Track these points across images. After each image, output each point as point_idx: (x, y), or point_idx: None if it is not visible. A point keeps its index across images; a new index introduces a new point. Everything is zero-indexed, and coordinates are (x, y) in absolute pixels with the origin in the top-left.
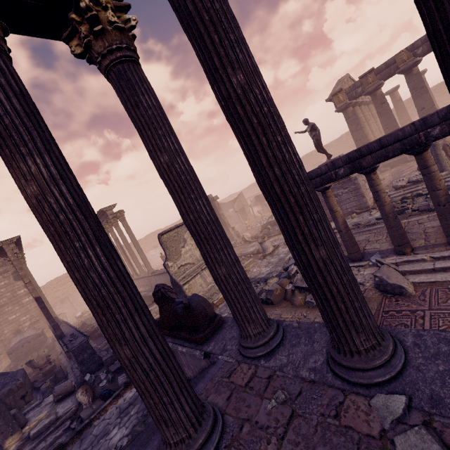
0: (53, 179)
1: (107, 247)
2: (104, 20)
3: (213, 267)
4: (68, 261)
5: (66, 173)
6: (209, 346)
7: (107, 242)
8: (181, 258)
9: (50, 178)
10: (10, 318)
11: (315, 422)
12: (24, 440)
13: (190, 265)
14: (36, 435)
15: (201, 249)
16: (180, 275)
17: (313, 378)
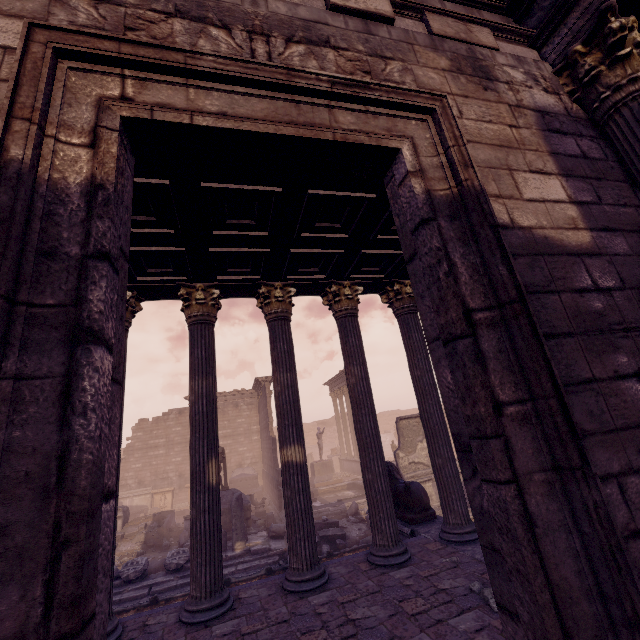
0: (362, 378)
1: (375, 417)
2: (403, 292)
3: (433, 456)
4: (357, 418)
5: (367, 375)
6: (417, 527)
7: (375, 415)
8: (414, 453)
9: (361, 377)
10: (239, 449)
11: (467, 572)
12: (246, 551)
13: (424, 466)
14: (255, 552)
15: (427, 440)
16: (408, 473)
17: (482, 559)
